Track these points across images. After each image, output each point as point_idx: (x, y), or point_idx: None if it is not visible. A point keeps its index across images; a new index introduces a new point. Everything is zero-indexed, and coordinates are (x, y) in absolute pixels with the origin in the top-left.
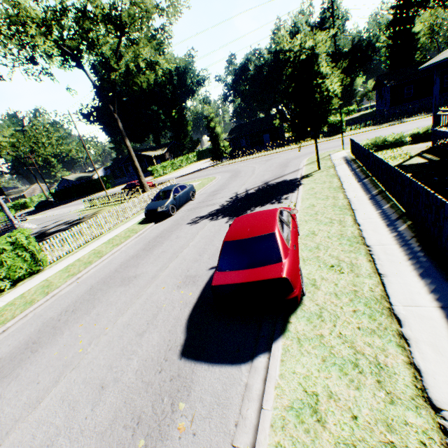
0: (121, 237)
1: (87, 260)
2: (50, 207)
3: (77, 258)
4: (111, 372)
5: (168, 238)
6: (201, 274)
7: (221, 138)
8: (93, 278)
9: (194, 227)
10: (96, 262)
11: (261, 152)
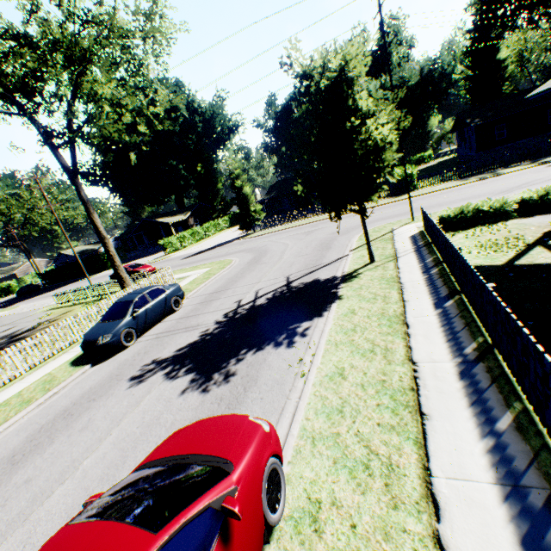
0: (19, 401)
1: None
2: (33, 294)
3: None
4: None
5: (72, 423)
6: None
7: (251, 201)
8: None
9: (129, 396)
10: None
11: (305, 217)
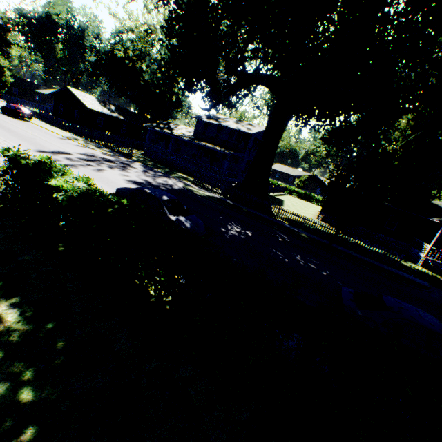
0: None
1: None
2: None
3: None
4: (5, 117)
5: None
6: None
7: None
8: None
9: None
10: None
11: None
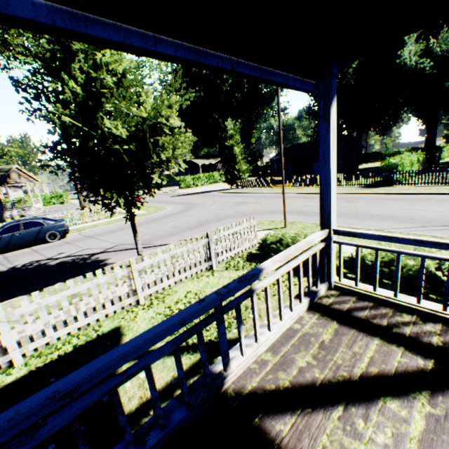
0: None
1: None
2: None
3: None
4: None
5: None
6: None
7: (238, 160)
8: None
9: None
10: None
11: (276, 186)
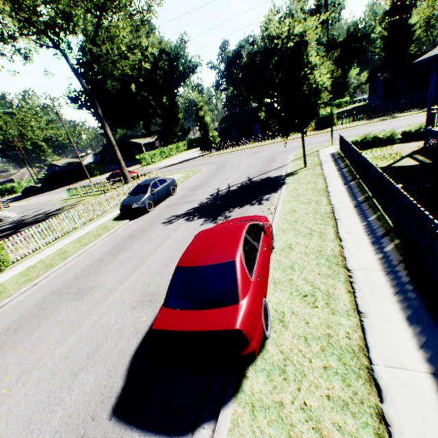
0: (92, 235)
1: (50, 262)
2: (36, 193)
3: (41, 258)
4: (27, 430)
5: (138, 240)
6: (162, 291)
7: (210, 128)
8: (49, 285)
9: (168, 228)
10: (58, 266)
11: (250, 143)
